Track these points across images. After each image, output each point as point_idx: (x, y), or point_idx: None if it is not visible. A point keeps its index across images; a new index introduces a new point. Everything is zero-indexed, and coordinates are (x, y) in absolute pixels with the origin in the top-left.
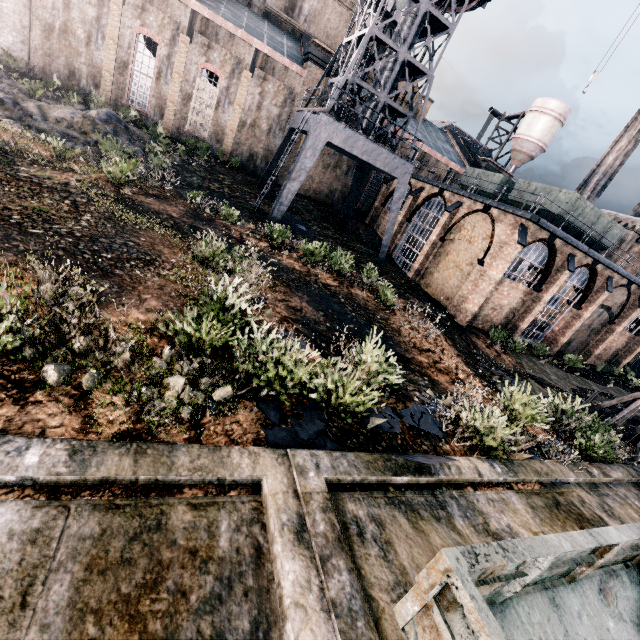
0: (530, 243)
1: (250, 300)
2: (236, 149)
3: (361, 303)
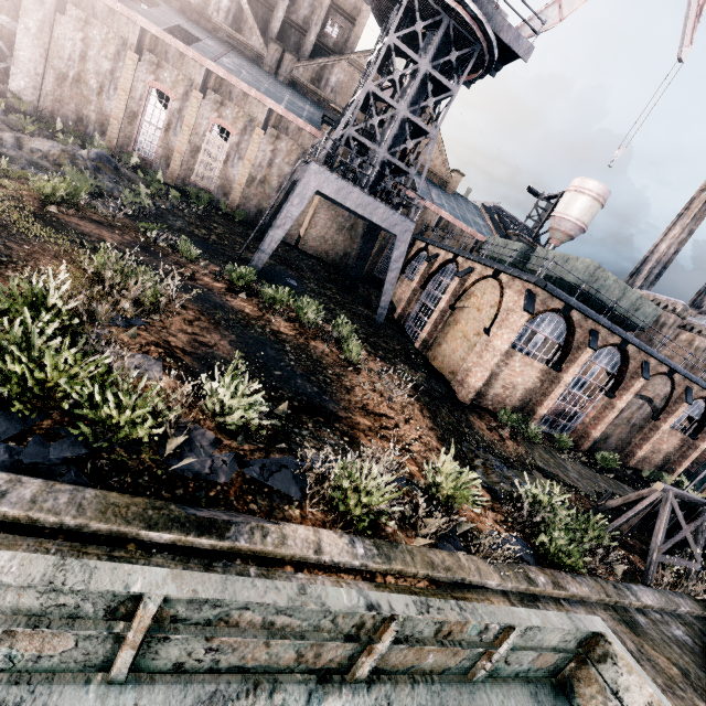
0: (541, 312)
1: (109, 314)
2: (244, 204)
3: (315, 355)
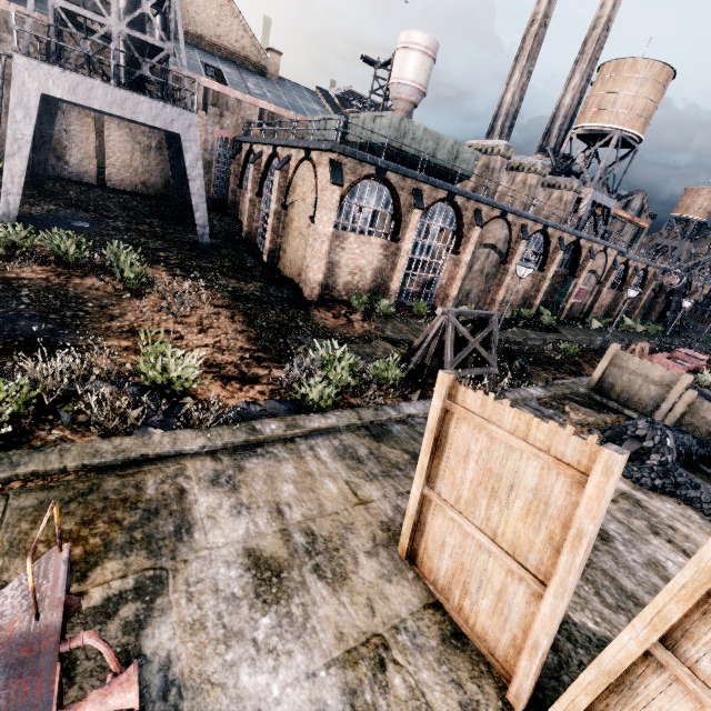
0: (355, 183)
1: None
2: (0, 144)
3: (72, 293)
